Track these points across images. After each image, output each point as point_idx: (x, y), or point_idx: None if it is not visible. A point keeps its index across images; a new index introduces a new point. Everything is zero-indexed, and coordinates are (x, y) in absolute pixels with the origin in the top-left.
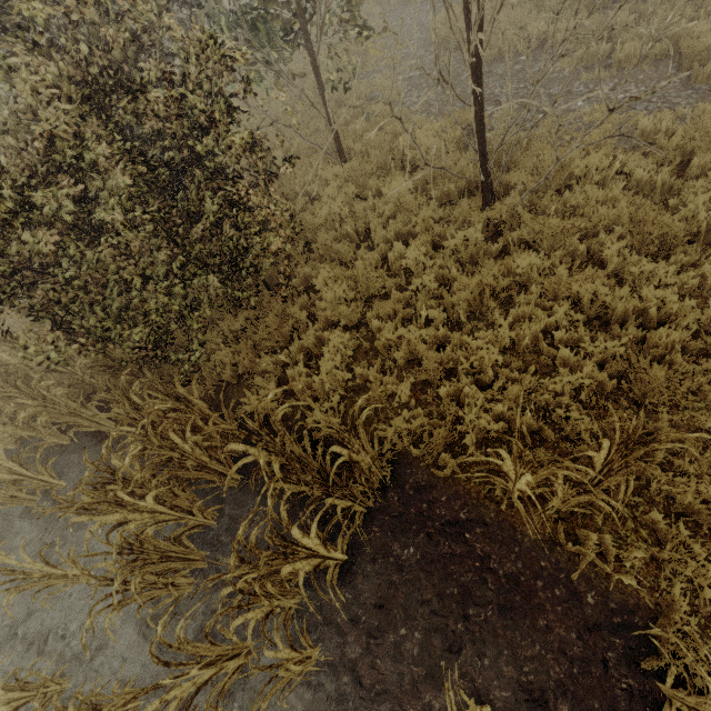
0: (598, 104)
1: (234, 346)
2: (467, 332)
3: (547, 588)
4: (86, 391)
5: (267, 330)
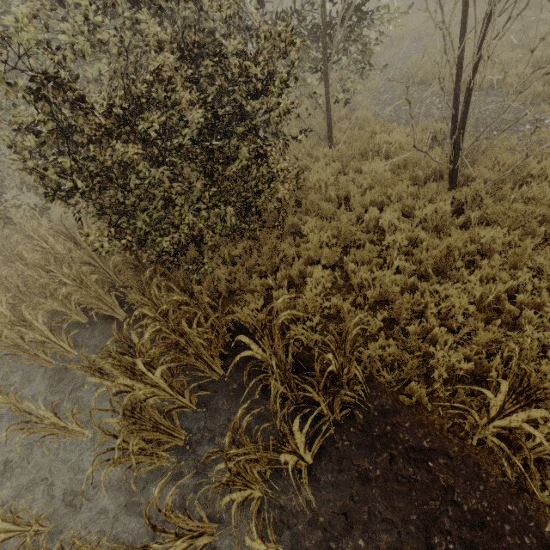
0: (544, 128)
1: (231, 267)
2: (432, 284)
3: (515, 533)
4: (106, 285)
5: (261, 258)
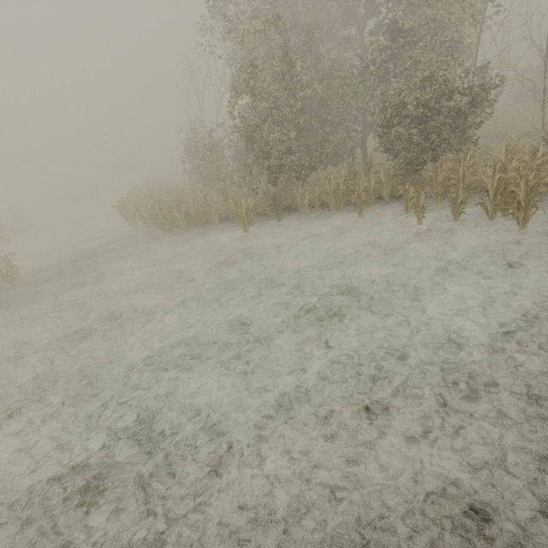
0: None
1: None
2: None
3: None
4: None
5: None
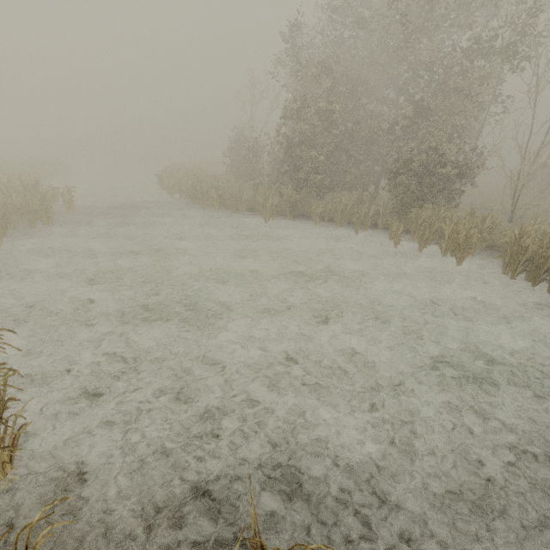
0: None
1: None
2: None
3: None
4: None
5: None
